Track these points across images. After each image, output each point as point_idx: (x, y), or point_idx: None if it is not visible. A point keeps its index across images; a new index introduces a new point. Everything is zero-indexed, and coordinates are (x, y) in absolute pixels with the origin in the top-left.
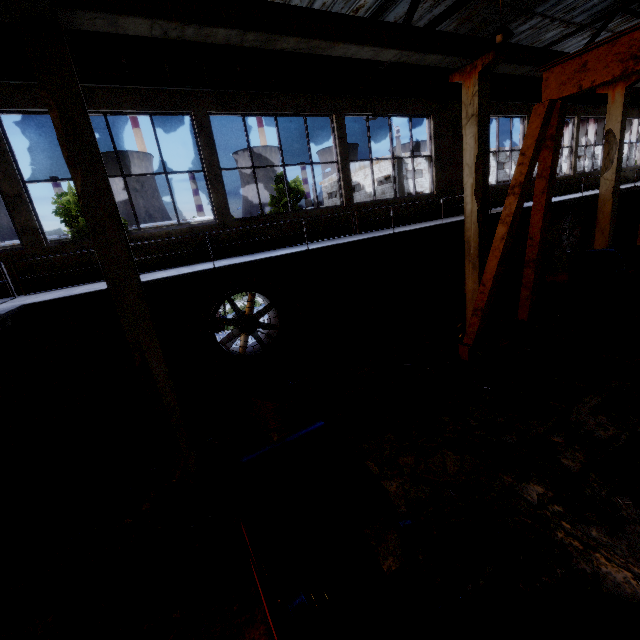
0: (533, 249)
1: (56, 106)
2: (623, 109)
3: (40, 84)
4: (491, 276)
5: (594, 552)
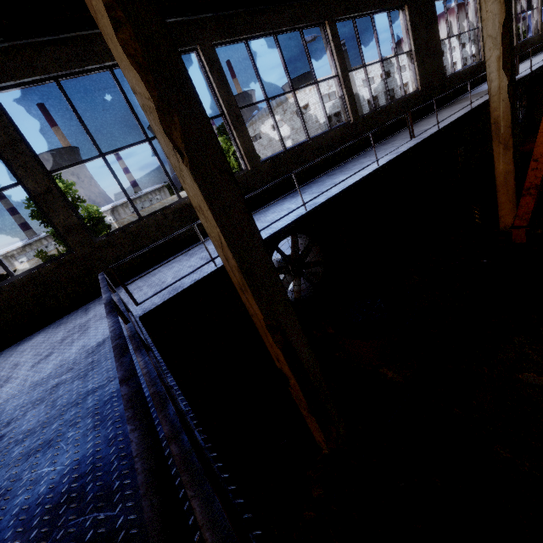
0: None
1: (126, 18)
2: None
3: None
4: None
5: None
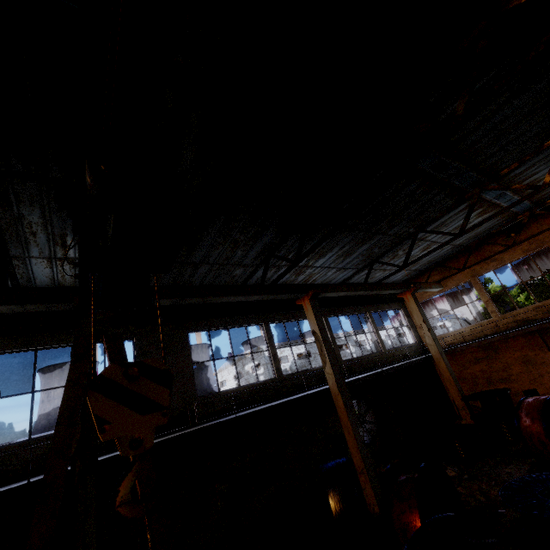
0: None
1: None
2: (315, 314)
3: None
4: None
5: None
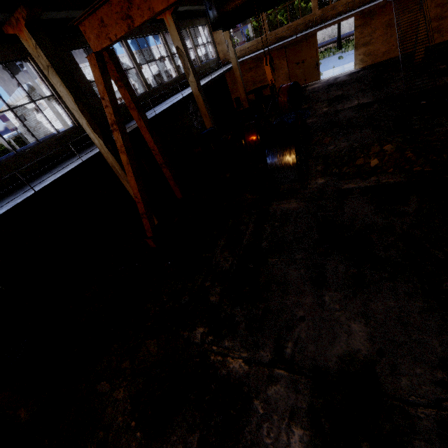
0: (158, 156)
1: None
2: (177, 31)
3: None
4: (137, 190)
5: (227, 357)
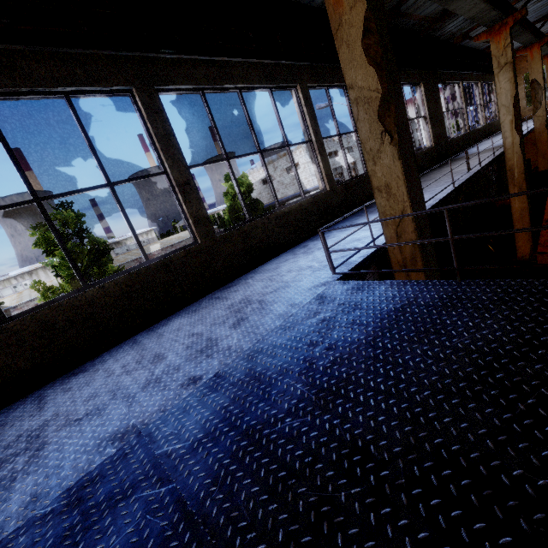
0: None
1: (376, 29)
2: (541, 63)
3: (367, 2)
4: None
5: None
